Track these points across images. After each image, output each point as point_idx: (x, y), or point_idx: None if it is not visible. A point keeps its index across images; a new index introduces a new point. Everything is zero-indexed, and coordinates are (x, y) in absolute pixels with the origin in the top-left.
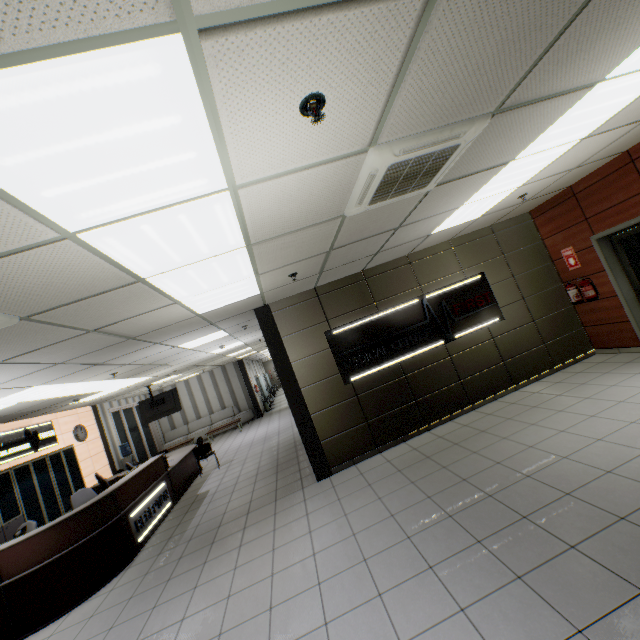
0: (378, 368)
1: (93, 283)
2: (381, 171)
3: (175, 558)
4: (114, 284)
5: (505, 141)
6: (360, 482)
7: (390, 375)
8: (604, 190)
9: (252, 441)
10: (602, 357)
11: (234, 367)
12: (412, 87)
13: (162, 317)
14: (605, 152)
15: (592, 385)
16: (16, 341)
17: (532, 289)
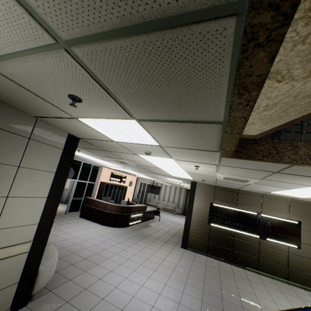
0: (223, 227)
1: (151, 166)
2: (222, 176)
3: (134, 234)
4: (154, 167)
5: (278, 184)
6: (191, 257)
7: (227, 233)
8: None
9: (174, 221)
10: None
11: (184, 190)
12: (223, 170)
13: (163, 173)
14: None
15: None
16: (133, 166)
17: None
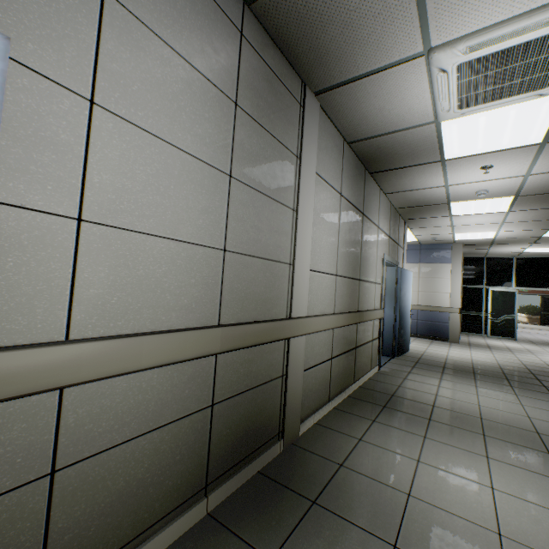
0: None
1: None
2: None
3: None
4: None
5: None
6: None
7: None
8: None
9: None
10: None
11: None
12: None
13: None
14: None
15: None
16: None
17: None
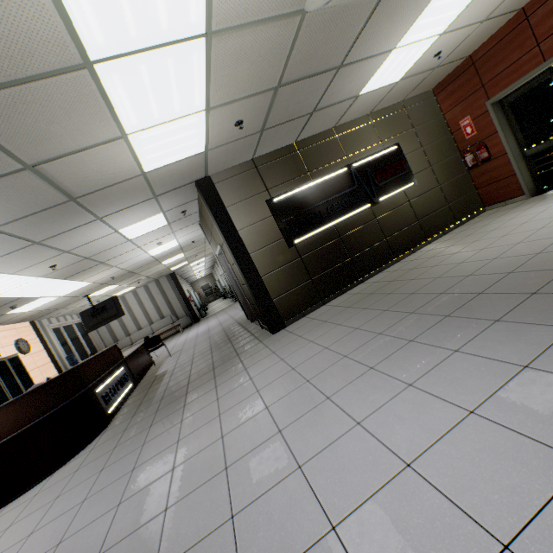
0: (317, 231)
1: (29, 45)
2: None
3: (151, 413)
4: (56, 60)
5: None
6: (315, 323)
7: (327, 237)
8: (500, 53)
9: (196, 335)
10: (492, 210)
11: (167, 280)
12: None
13: (107, 164)
14: (510, 2)
15: (493, 223)
16: None
17: (437, 158)
